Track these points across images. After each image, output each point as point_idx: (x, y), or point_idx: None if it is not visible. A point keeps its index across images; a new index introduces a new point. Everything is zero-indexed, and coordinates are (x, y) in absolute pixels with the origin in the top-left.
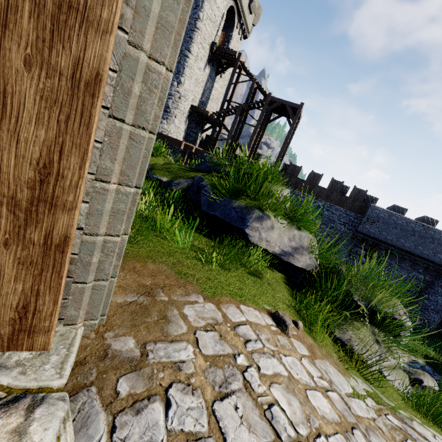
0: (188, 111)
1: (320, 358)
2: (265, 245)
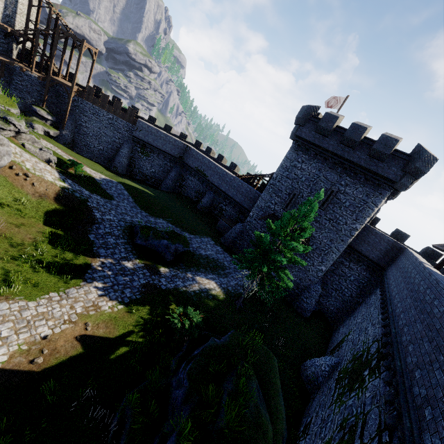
0: None
1: None
2: None
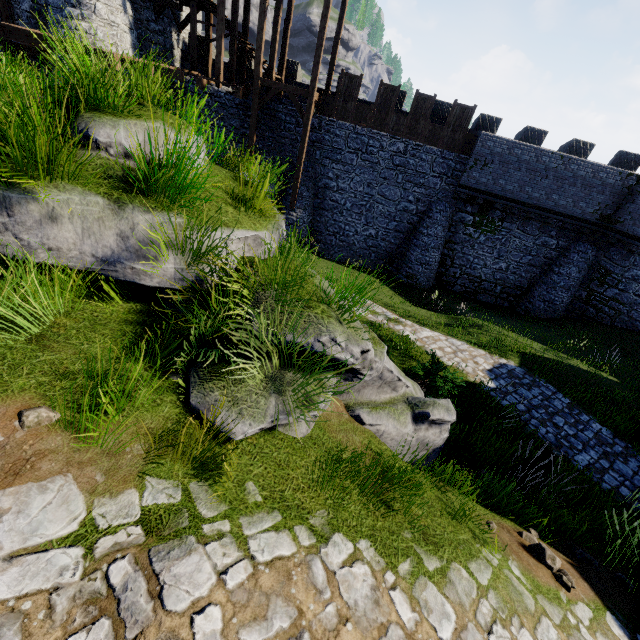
0: None
1: (36, 480)
2: (52, 258)
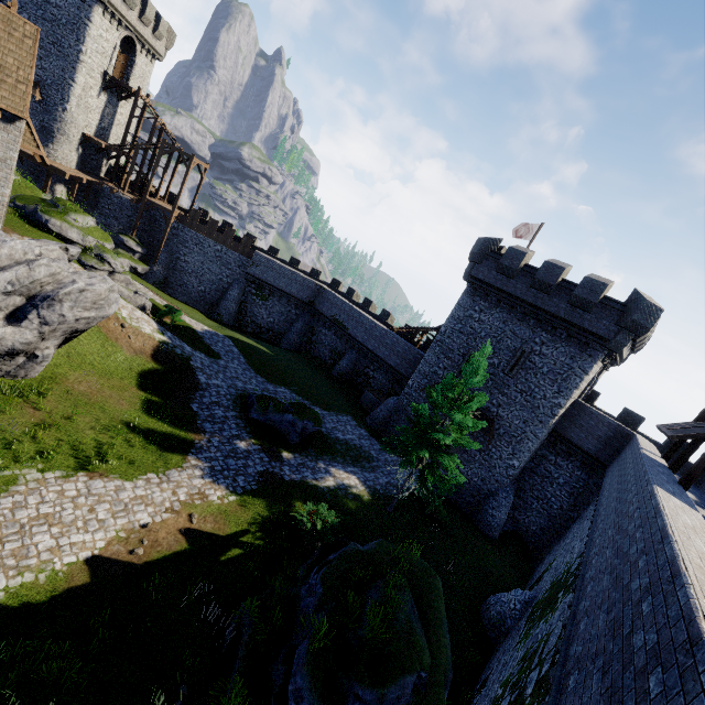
0: (79, 139)
1: None
2: (59, 232)
